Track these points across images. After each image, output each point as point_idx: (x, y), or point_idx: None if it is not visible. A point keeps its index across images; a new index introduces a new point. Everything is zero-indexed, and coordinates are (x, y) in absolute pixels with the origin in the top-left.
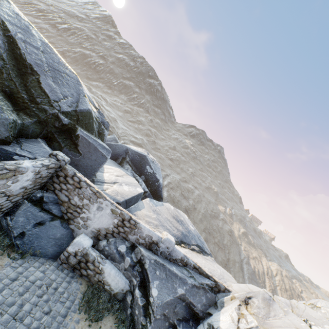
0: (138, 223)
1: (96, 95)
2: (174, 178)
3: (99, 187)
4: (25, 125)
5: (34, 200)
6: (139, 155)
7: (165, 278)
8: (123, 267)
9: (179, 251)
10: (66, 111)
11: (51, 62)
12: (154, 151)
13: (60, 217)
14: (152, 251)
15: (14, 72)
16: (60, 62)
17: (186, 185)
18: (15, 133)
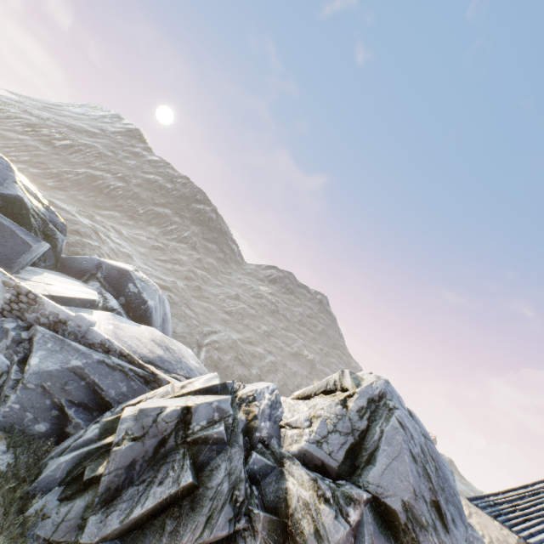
0: (40, 297)
1: (101, 225)
2: (227, 336)
3: None
4: None
5: None
6: (118, 270)
7: (59, 350)
8: (5, 345)
9: (99, 333)
10: None
11: None
12: (197, 300)
13: None
14: (59, 332)
15: None
16: None
17: (251, 348)
18: None
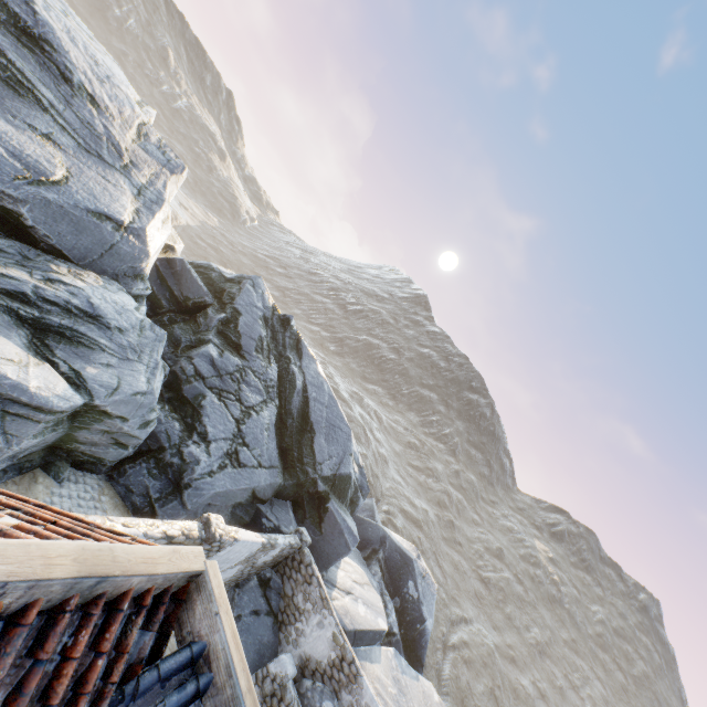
0: (361, 675)
1: (367, 411)
2: (480, 636)
3: (327, 591)
4: (285, 486)
5: (262, 579)
6: (401, 554)
7: None
8: None
9: None
10: (326, 475)
11: (330, 417)
12: (446, 545)
13: (276, 614)
14: None
15: (296, 428)
16: (338, 414)
17: (512, 672)
18: (274, 494)
